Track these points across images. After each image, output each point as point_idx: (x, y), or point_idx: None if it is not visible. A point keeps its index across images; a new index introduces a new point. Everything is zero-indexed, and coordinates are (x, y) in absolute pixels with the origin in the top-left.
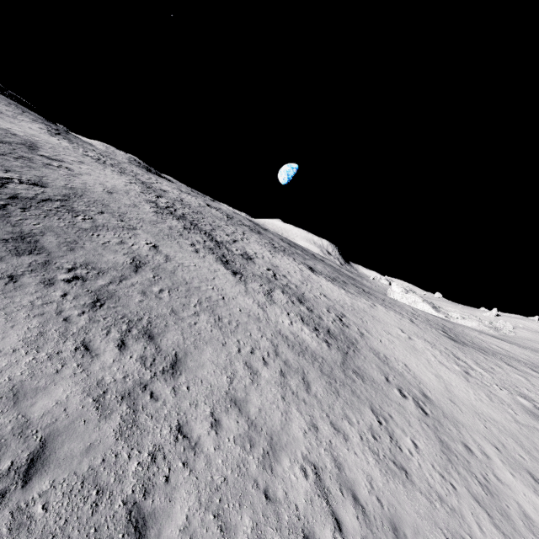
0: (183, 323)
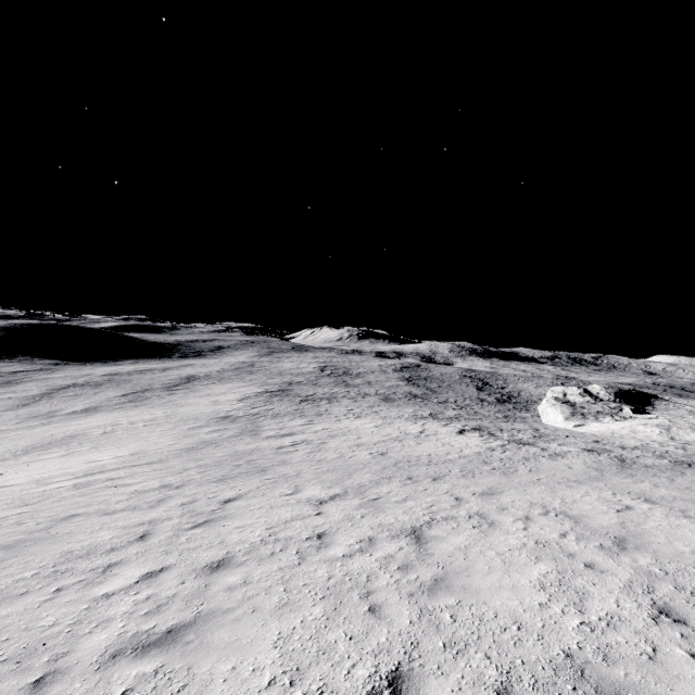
0: (37, 406)
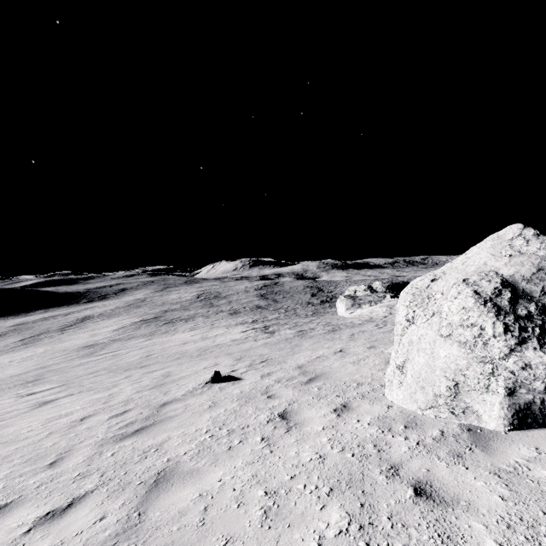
0: None
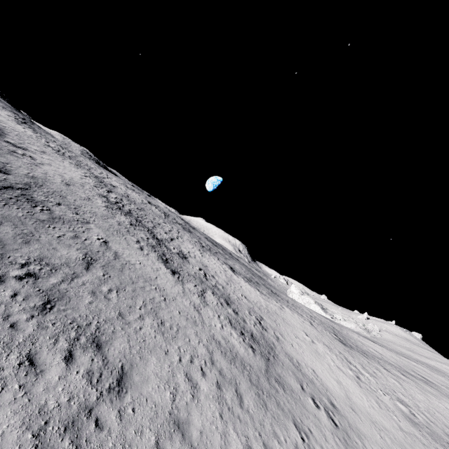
0: (129, 328)
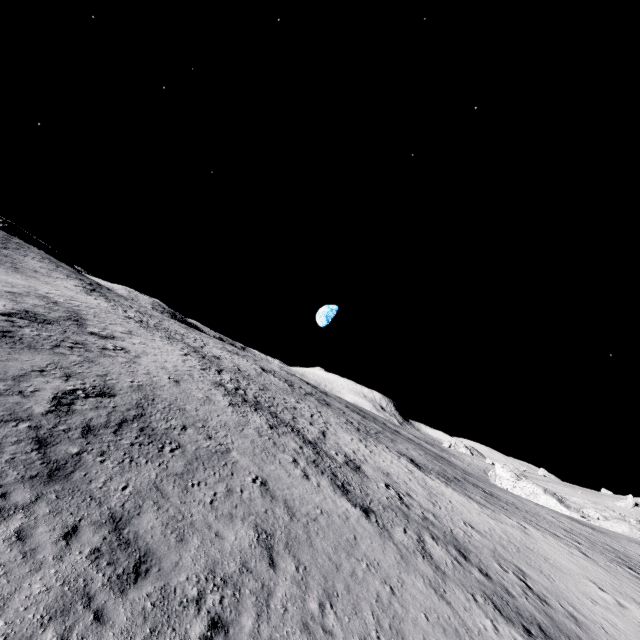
0: None
